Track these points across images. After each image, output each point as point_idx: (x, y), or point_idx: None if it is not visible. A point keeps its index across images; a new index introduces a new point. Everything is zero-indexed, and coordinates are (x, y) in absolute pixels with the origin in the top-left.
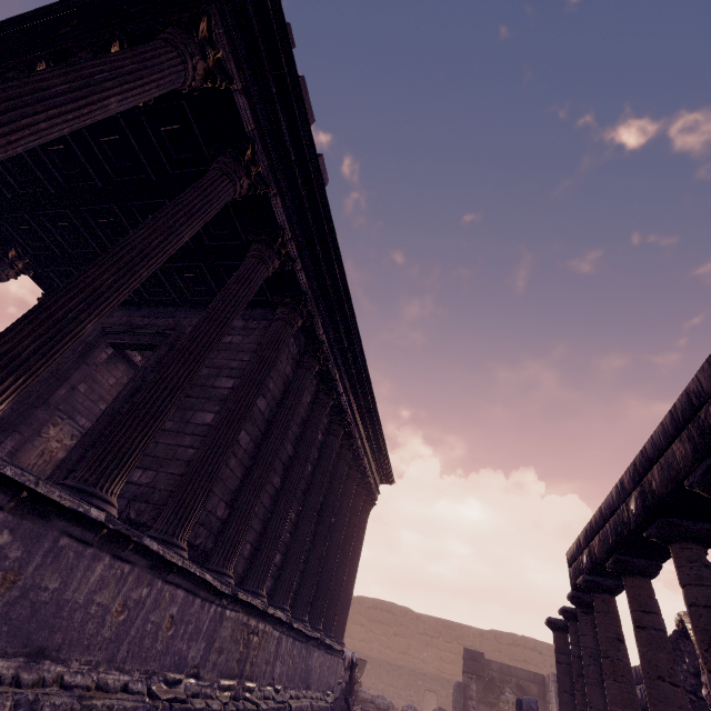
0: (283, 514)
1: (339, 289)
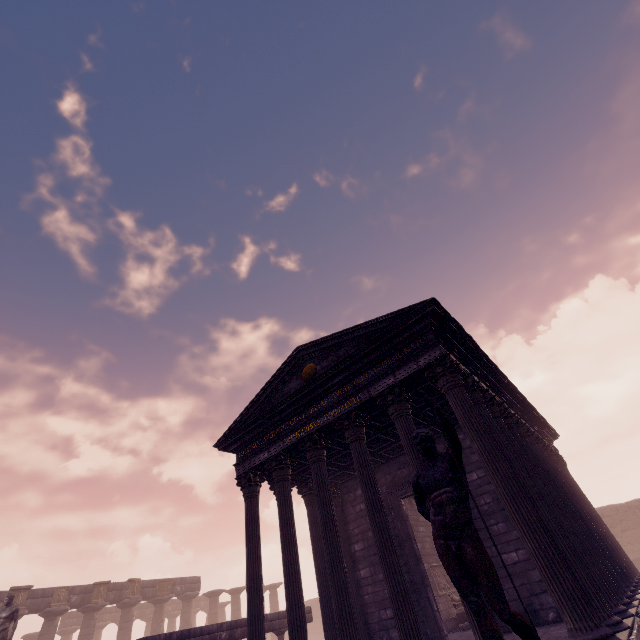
0: (590, 532)
1: (499, 378)
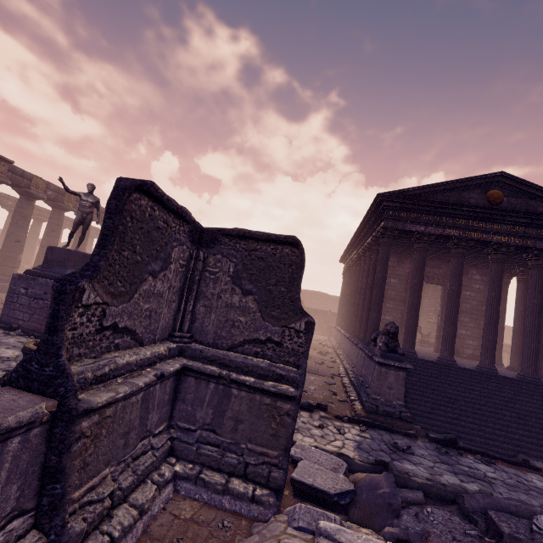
0: None
1: None
